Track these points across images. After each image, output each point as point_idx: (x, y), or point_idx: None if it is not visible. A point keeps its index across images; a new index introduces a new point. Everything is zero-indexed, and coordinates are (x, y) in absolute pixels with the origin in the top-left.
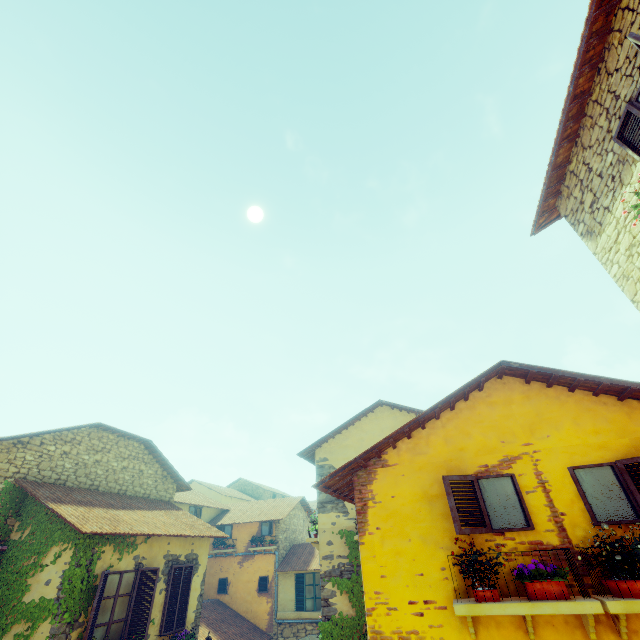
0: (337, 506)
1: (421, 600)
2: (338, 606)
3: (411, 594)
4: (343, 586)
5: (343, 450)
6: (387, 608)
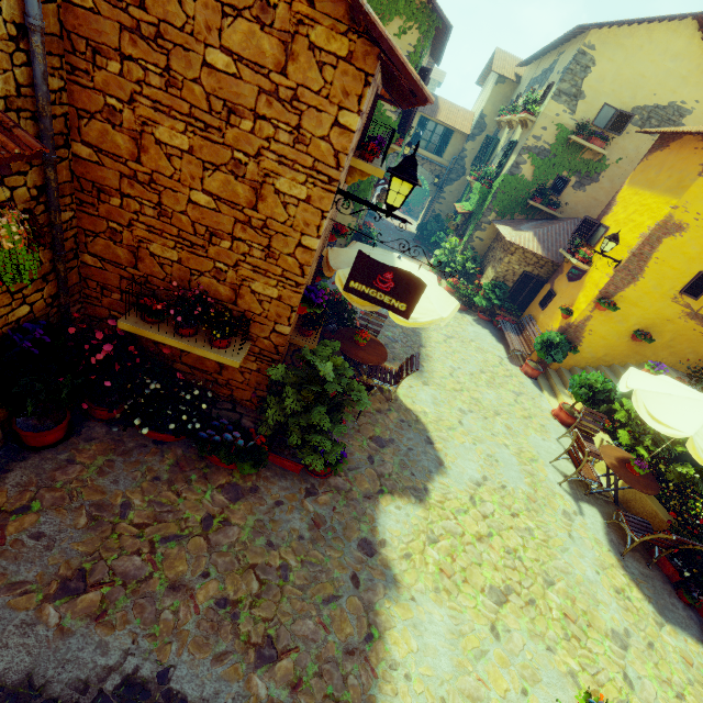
0: (570, 103)
1: (702, 215)
2: (523, 171)
3: (701, 211)
4: (535, 162)
5: (616, 49)
6: (685, 210)
